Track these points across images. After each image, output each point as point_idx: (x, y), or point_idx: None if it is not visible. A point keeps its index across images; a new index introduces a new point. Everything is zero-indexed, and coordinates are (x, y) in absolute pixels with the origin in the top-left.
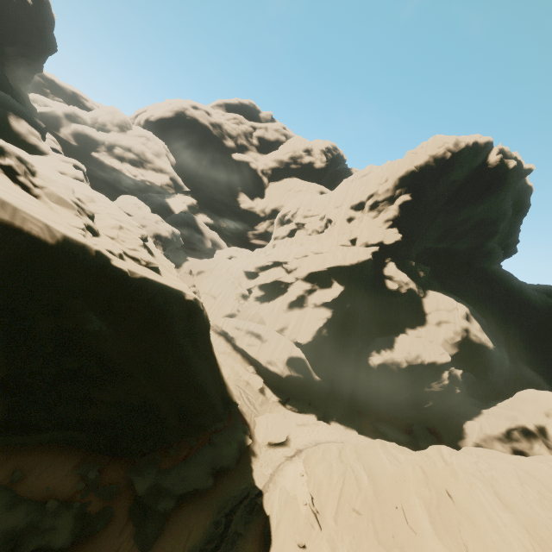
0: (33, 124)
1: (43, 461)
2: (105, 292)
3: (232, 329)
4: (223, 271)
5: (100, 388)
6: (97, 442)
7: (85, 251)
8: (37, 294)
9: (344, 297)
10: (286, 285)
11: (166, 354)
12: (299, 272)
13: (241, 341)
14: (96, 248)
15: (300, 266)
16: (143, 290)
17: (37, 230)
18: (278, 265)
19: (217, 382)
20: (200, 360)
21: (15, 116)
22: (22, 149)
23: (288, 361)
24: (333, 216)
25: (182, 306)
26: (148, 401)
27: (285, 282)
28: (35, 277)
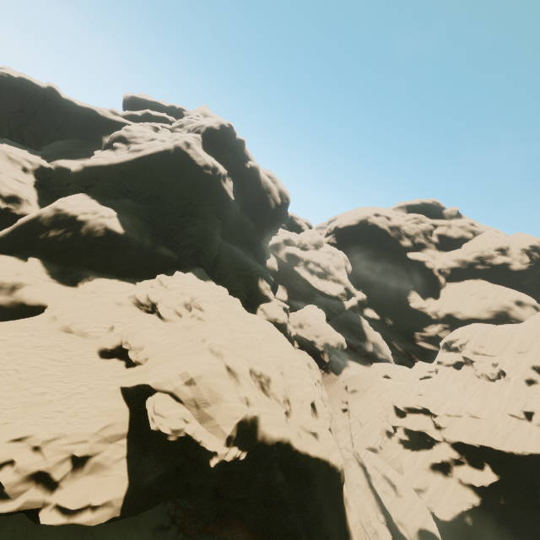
0: (268, 280)
1: (243, 535)
2: (287, 458)
3: (370, 466)
4: (374, 395)
5: (275, 510)
6: (267, 539)
7: (283, 438)
8: (263, 462)
9: (498, 489)
10: (432, 441)
11: (311, 501)
12: (447, 435)
13: (376, 482)
14: (287, 435)
15: (449, 427)
16: (305, 456)
17: (269, 436)
18: (427, 413)
19: (342, 531)
20: (332, 510)
21: (261, 278)
22: (261, 299)
23: (420, 532)
24: (507, 368)
25: (326, 466)
26: (296, 530)
27: (432, 437)
28: (264, 454)
